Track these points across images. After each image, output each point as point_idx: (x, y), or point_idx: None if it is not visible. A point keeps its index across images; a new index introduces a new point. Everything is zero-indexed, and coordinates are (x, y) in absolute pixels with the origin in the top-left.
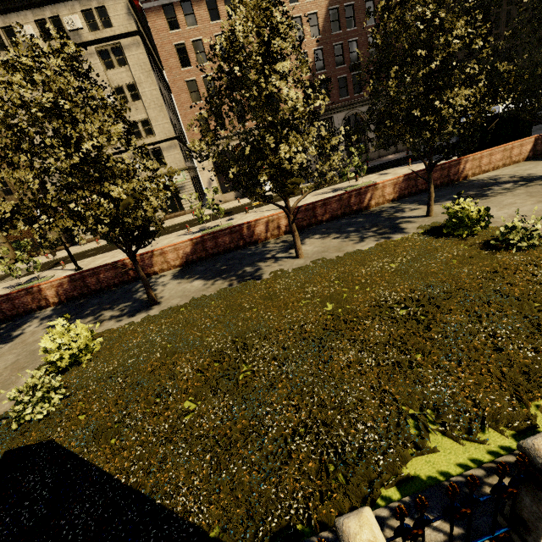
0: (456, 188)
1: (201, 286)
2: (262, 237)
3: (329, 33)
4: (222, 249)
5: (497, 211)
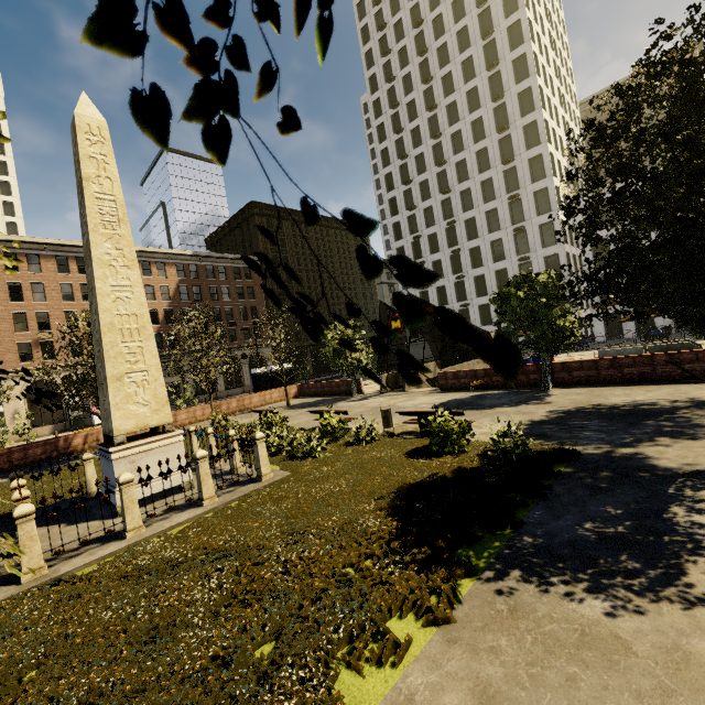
0: (246, 412)
1: (6, 480)
2: (79, 449)
3: (179, 300)
4: (31, 460)
5: (247, 420)
